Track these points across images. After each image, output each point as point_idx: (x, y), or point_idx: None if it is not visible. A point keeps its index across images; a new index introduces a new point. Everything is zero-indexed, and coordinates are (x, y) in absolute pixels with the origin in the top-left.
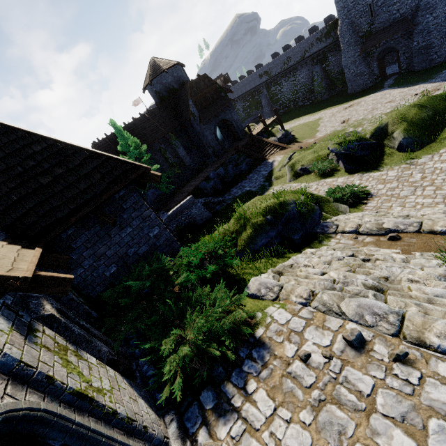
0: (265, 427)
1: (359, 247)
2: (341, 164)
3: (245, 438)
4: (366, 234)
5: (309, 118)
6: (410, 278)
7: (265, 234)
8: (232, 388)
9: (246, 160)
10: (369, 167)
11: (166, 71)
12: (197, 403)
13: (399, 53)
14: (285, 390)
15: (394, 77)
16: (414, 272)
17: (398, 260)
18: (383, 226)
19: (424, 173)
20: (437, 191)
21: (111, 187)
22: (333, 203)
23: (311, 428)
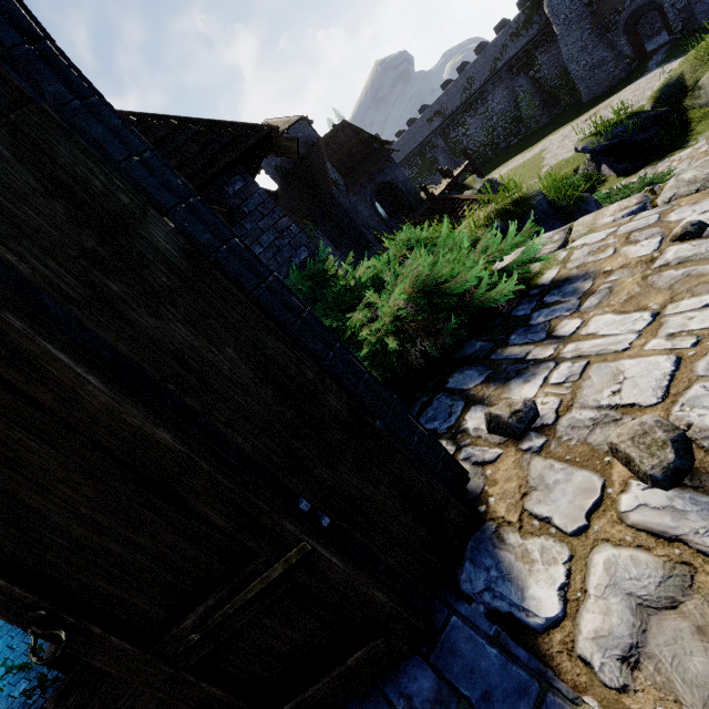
0: (646, 338)
1: None
2: (605, 171)
3: (597, 369)
4: None
5: (522, 157)
6: None
7: None
8: (519, 348)
9: None
10: (665, 151)
11: (287, 131)
12: (444, 394)
13: (664, 7)
14: (667, 284)
15: (663, 50)
16: None
17: None
18: None
19: None
20: None
21: (218, 161)
22: None
23: None
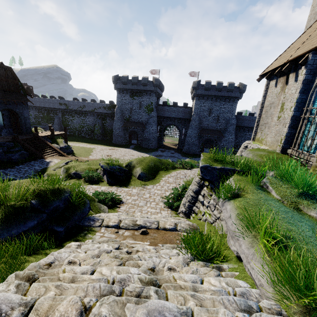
0: None
1: (121, 240)
2: (105, 178)
3: None
4: (125, 229)
5: (87, 145)
6: (170, 266)
7: (21, 222)
8: None
9: (22, 151)
10: (122, 184)
11: None
12: None
13: (138, 136)
14: None
15: (134, 145)
16: (168, 260)
17: (153, 250)
18: (137, 222)
19: (150, 194)
20: (157, 206)
21: None
22: (97, 202)
23: None
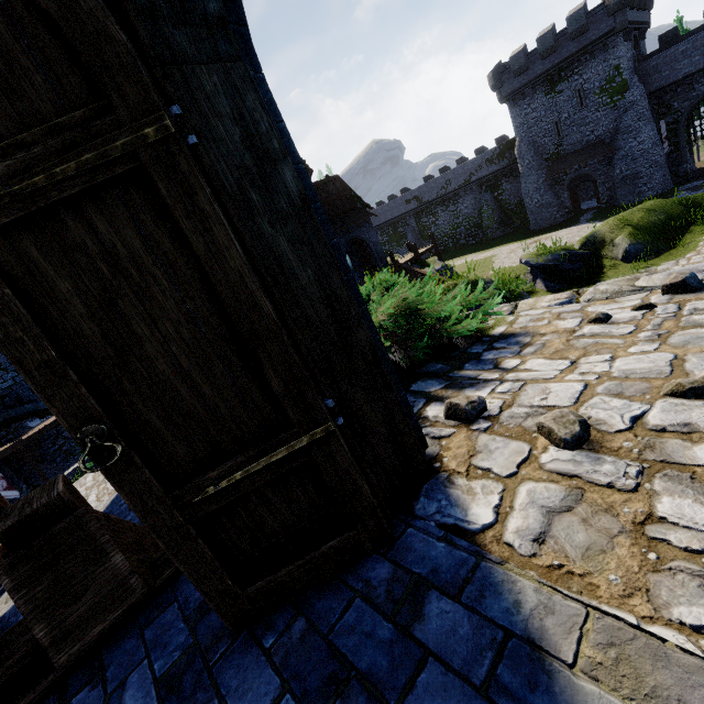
0: (566, 374)
1: None
2: (539, 284)
3: (531, 386)
4: None
5: (476, 256)
6: None
7: None
8: (472, 372)
9: None
10: (584, 283)
11: None
12: (408, 393)
13: (597, 182)
14: (582, 346)
15: (592, 212)
16: None
17: None
18: None
19: None
20: None
21: None
22: None
23: (662, 349)
